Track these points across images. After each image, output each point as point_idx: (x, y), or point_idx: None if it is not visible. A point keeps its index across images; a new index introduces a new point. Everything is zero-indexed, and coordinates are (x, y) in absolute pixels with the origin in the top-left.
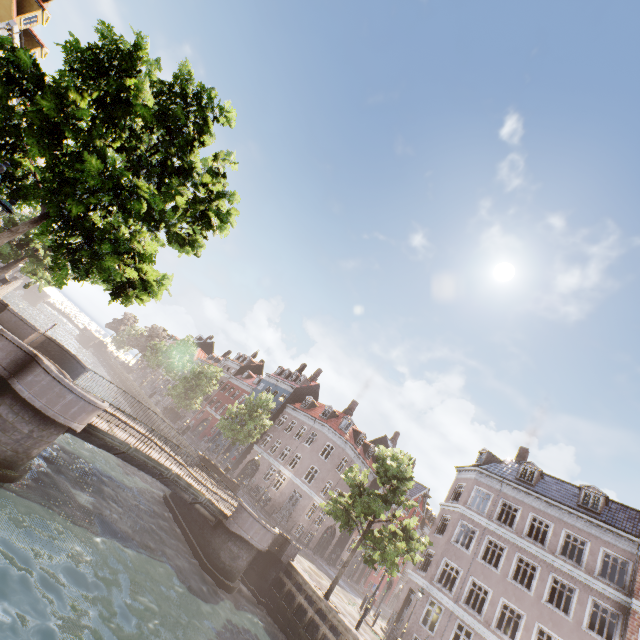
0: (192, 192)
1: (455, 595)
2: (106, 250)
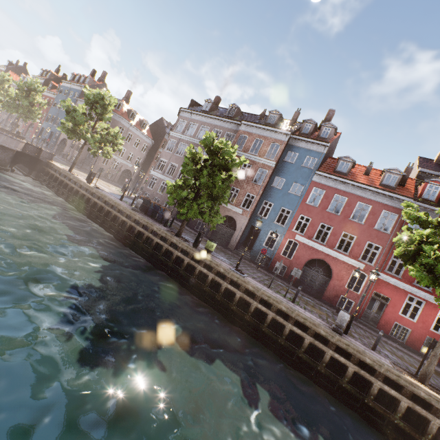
0: None
1: (163, 172)
2: None
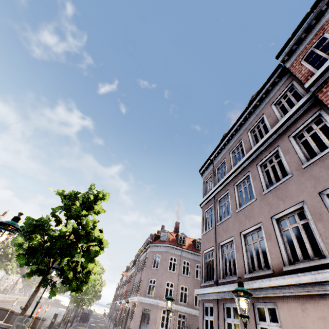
0: None
1: (215, 278)
2: None
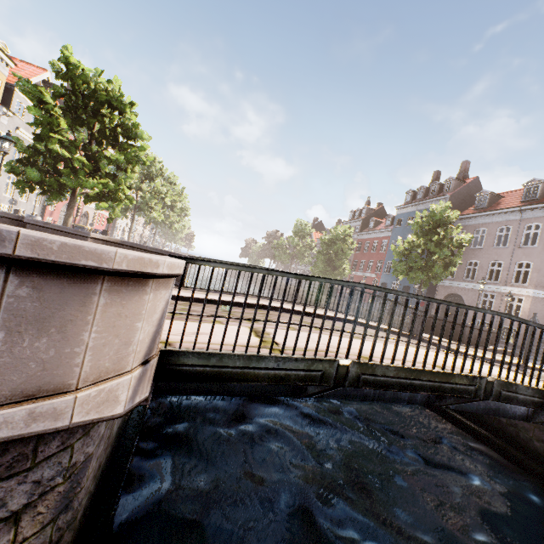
0: None
1: None
2: None
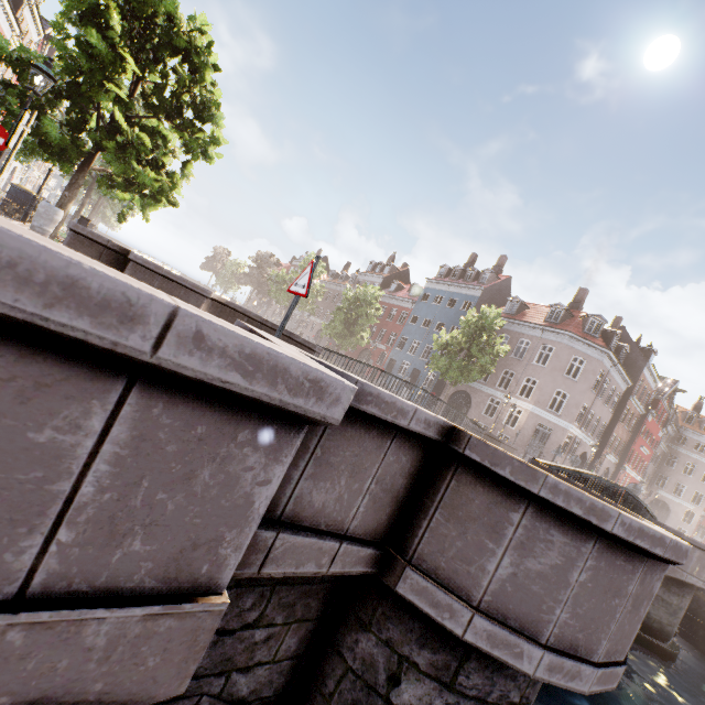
0: None
1: None
2: None
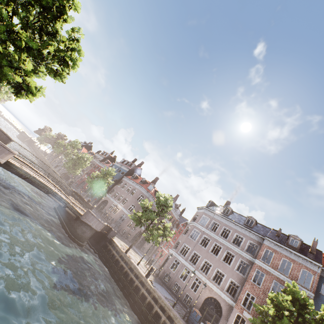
0: (57, 45)
1: (186, 257)
2: (4, 64)
